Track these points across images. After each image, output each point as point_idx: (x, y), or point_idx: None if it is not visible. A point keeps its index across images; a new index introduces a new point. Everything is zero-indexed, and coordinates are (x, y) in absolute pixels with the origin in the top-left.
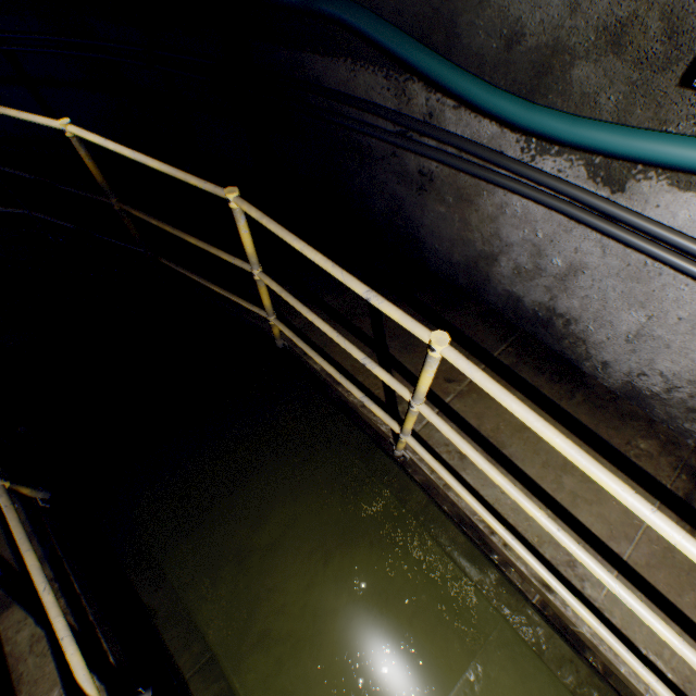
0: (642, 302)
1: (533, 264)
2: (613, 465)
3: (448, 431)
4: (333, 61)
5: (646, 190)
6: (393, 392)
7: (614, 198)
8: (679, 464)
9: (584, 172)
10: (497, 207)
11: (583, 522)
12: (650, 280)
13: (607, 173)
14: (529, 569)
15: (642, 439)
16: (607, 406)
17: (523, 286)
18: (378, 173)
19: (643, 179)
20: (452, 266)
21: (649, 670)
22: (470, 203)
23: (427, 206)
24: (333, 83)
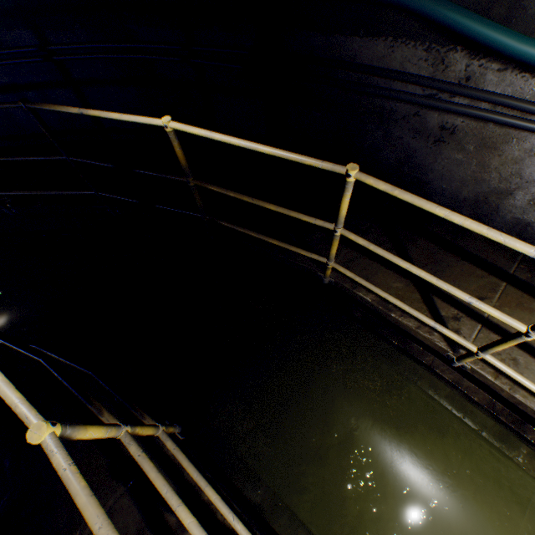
0: None
1: None
2: None
3: None
4: (372, 40)
5: None
6: (437, 313)
7: None
8: None
9: None
10: (525, 151)
11: None
12: None
13: None
14: None
15: None
16: None
17: None
18: (395, 131)
19: None
20: (458, 202)
21: None
22: (493, 150)
23: (442, 154)
24: (366, 59)
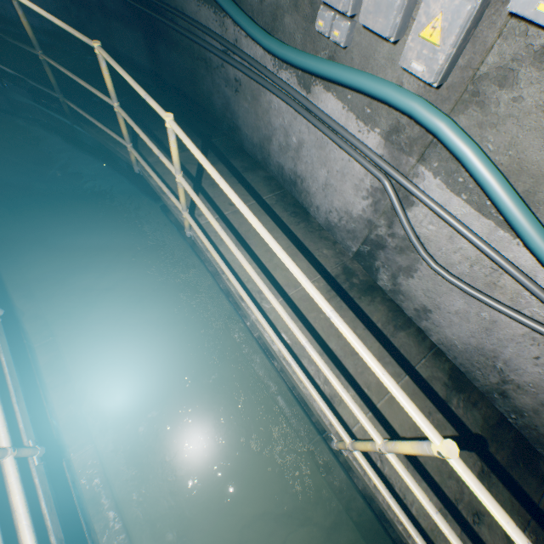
0: (325, 163)
1: (286, 142)
2: (305, 257)
3: (189, 188)
4: None
5: (317, 92)
6: (196, 204)
7: (308, 97)
8: (340, 263)
9: (296, 81)
10: (268, 103)
11: (275, 277)
12: (325, 148)
13: (304, 82)
14: (236, 291)
15: (326, 249)
16: (315, 232)
17: (284, 158)
18: (216, 78)
19: (316, 86)
20: (254, 147)
21: (265, 319)
22: (257, 101)
23: (240, 103)
24: (189, 12)
